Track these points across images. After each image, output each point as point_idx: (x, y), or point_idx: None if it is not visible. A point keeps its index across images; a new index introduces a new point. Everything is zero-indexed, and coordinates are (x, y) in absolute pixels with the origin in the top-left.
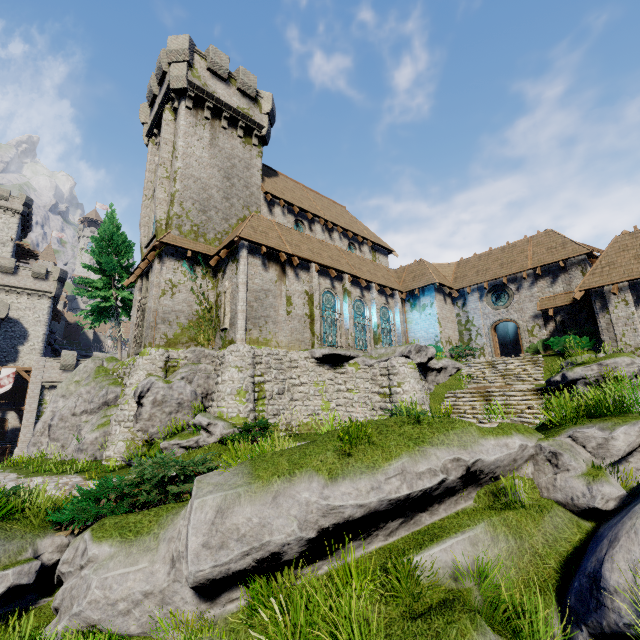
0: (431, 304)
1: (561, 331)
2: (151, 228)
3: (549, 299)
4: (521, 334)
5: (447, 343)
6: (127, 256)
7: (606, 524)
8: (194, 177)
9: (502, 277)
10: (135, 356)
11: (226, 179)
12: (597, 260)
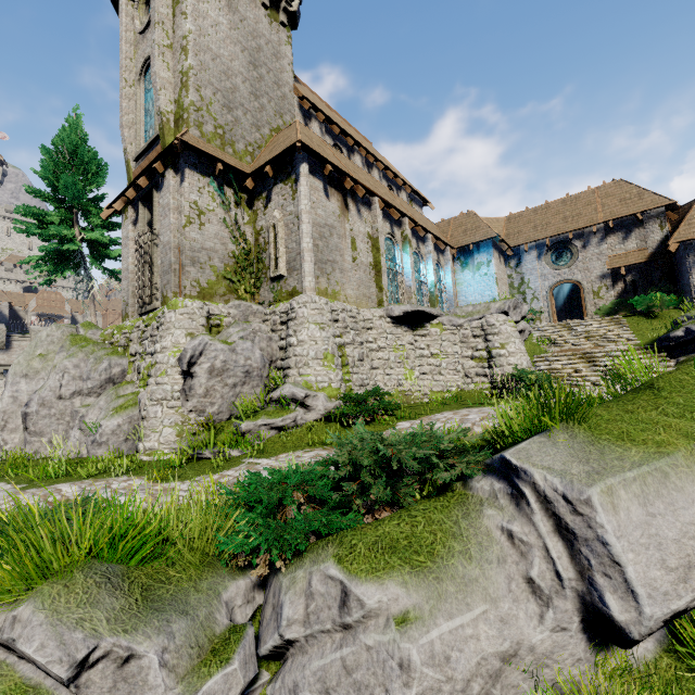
0: (488, 262)
1: (631, 292)
2: (142, 130)
3: (620, 257)
4: (585, 296)
5: None
6: (91, 179)
7: None
8: (211, 52)
9: (568, 232)
10: (138, 317)
11: (252, 66)
12: (692, 209)
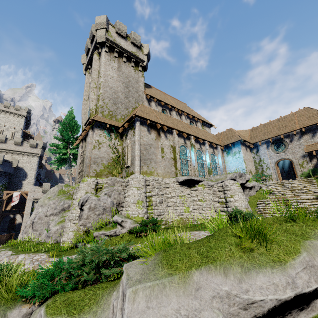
0: (239, 151)
1: None
2: (87, 115)
3: (312, 145)
4: (295, 166)
5: (249, 173)
6: (75, 132)
7: None
8: (109, 86)
9: (280, 135)
10: (79, 183)
11: (126, 88)
12: None
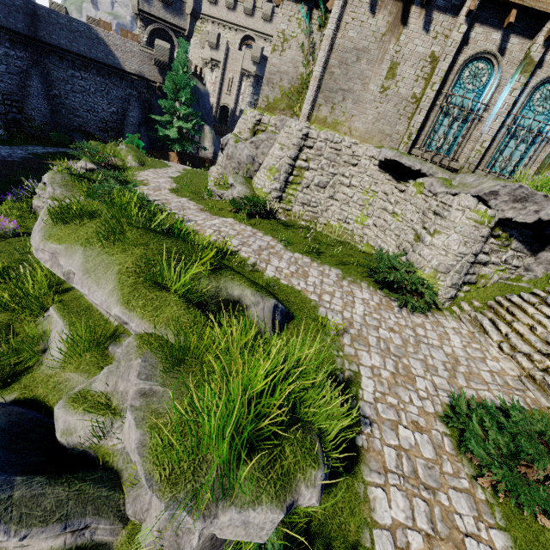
0: None
1: None
2: None
3: None
4: None
5: None
6: None
7: (1, 411)
8: None
9: None
10: None
11: None
12: None
